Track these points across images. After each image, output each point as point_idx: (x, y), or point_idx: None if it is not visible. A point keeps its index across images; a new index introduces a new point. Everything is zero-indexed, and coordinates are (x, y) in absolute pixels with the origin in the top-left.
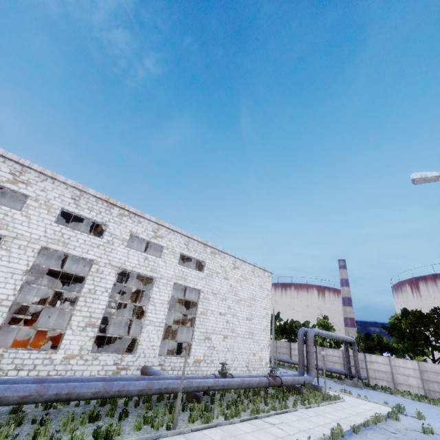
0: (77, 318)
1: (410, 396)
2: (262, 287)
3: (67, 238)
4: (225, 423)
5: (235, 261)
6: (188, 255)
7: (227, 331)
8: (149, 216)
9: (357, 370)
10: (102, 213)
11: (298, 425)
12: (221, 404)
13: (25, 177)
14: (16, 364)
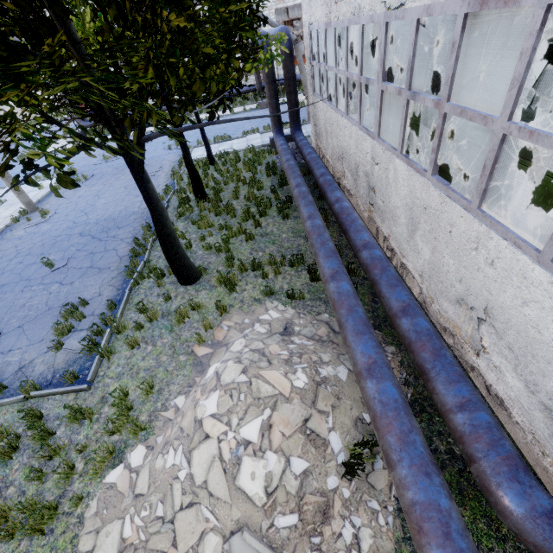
0: None
1: None
2: None
3: None
4: None
5: None
6: None
7: None
8: None
9: None
10: None
11: None
12: None
13: None
14: None
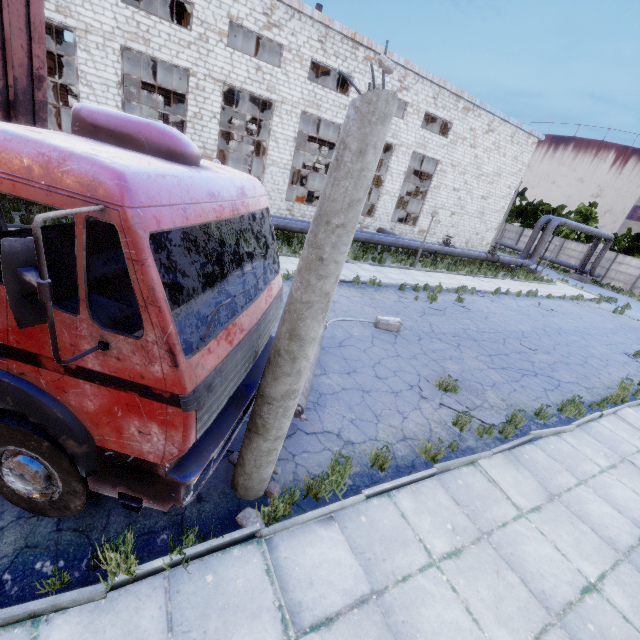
0: None
1: (638, 298)
2: (517, 160)
3: (319, 99)
4: (447, 273)
5: (492, 121)
6: (434, 114)
7: (456, 208)
8: (397, 58)
9: (594, 267)
10: (347, 59)
11: (501, 286)
12: (442, 263)
13: (276, 16)
14: (301, 213)
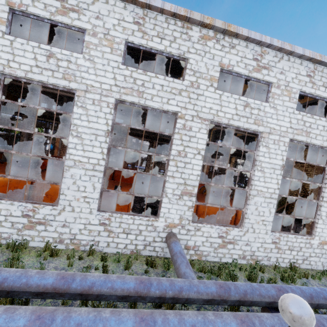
0: (324, 209)
1: None
2: None
3: (307, 126)
4: None
5: None
6: None
7: None
8: None
9: None
10: None
11: None
12: None
13: (265, 59)
14: (288, 245)
